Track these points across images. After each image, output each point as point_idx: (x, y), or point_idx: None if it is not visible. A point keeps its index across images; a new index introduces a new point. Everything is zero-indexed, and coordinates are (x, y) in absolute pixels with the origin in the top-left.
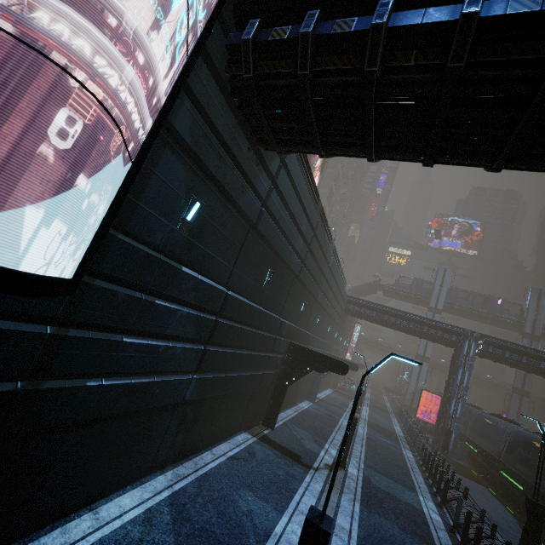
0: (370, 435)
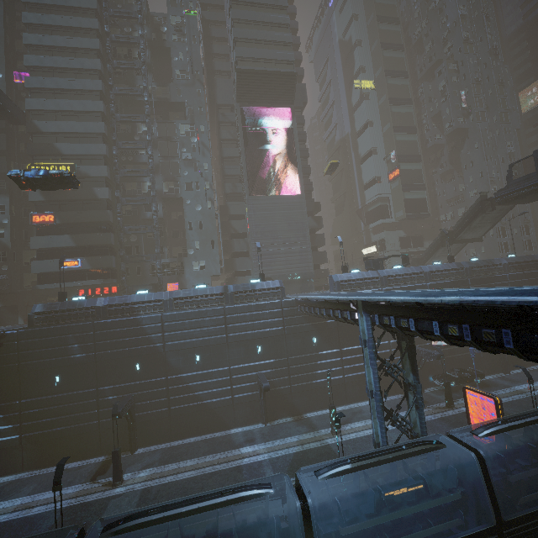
0: (253, 464)
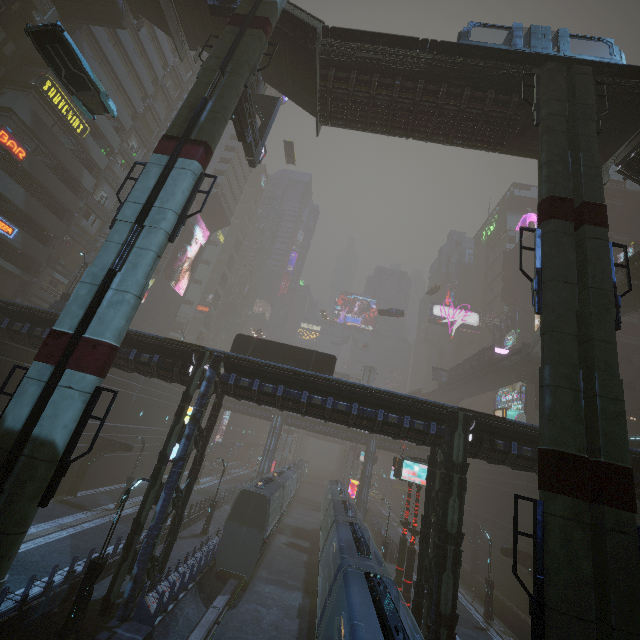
0: None
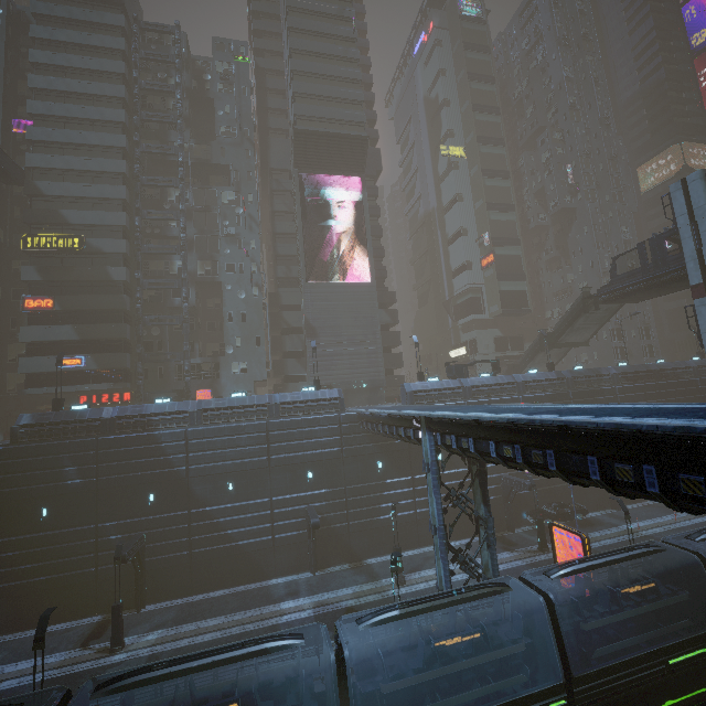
0: (294, 622)
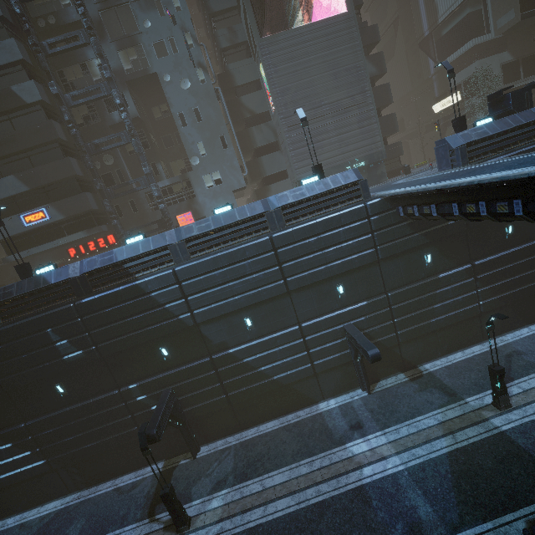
0: (382, 483)
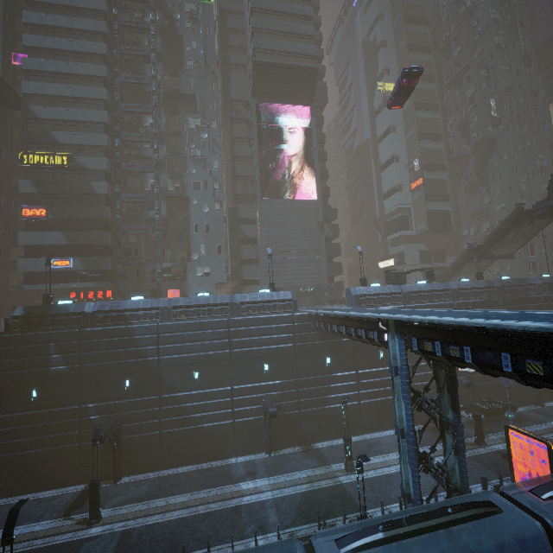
0: (254, 504)
